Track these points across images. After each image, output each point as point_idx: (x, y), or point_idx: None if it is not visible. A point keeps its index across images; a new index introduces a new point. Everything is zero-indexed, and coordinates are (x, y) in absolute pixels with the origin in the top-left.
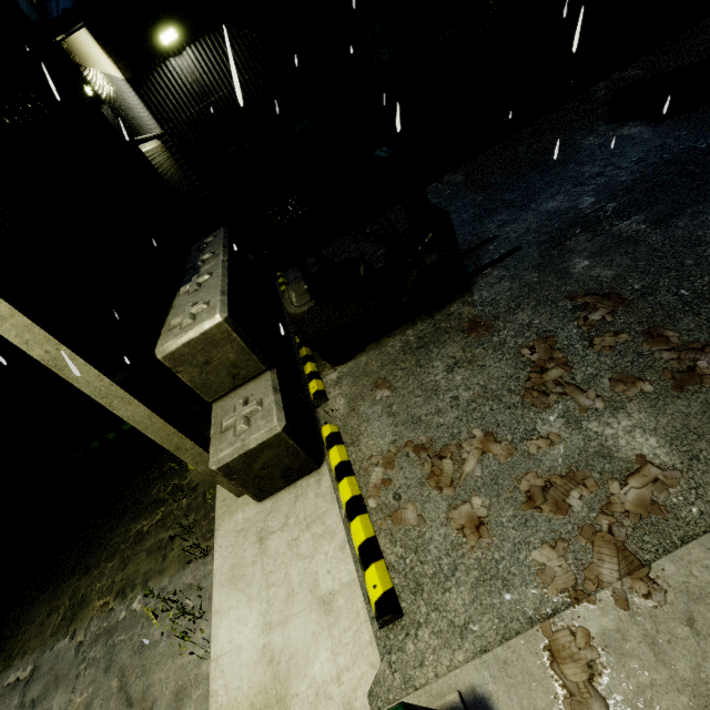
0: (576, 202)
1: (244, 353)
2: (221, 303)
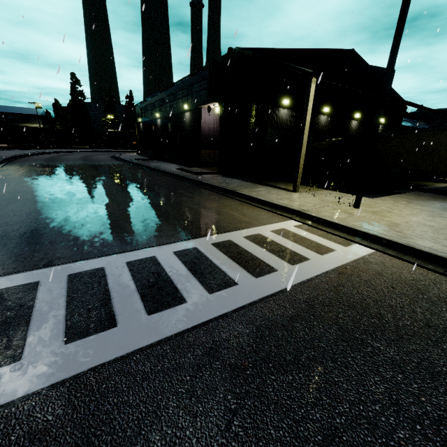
0: None
1: None
2: None
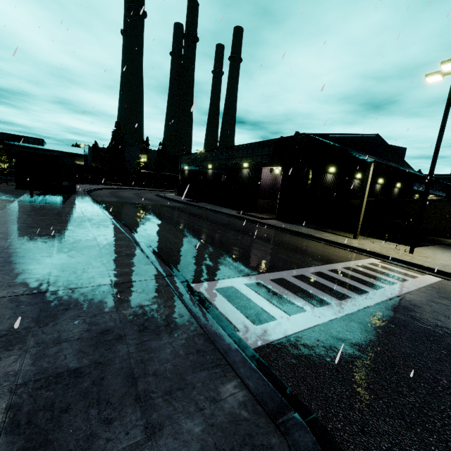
0: None
1: None
2: None
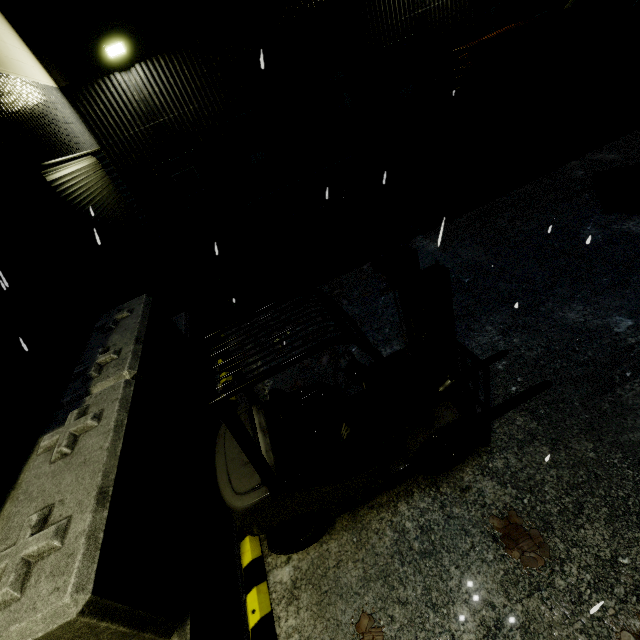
0: (606, 320)
1: (125, 637)
2: (86, 545)
